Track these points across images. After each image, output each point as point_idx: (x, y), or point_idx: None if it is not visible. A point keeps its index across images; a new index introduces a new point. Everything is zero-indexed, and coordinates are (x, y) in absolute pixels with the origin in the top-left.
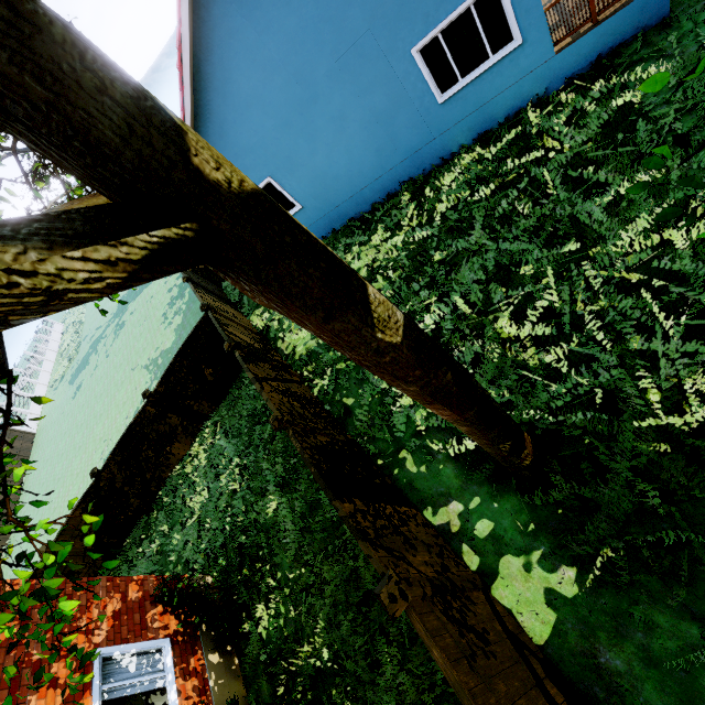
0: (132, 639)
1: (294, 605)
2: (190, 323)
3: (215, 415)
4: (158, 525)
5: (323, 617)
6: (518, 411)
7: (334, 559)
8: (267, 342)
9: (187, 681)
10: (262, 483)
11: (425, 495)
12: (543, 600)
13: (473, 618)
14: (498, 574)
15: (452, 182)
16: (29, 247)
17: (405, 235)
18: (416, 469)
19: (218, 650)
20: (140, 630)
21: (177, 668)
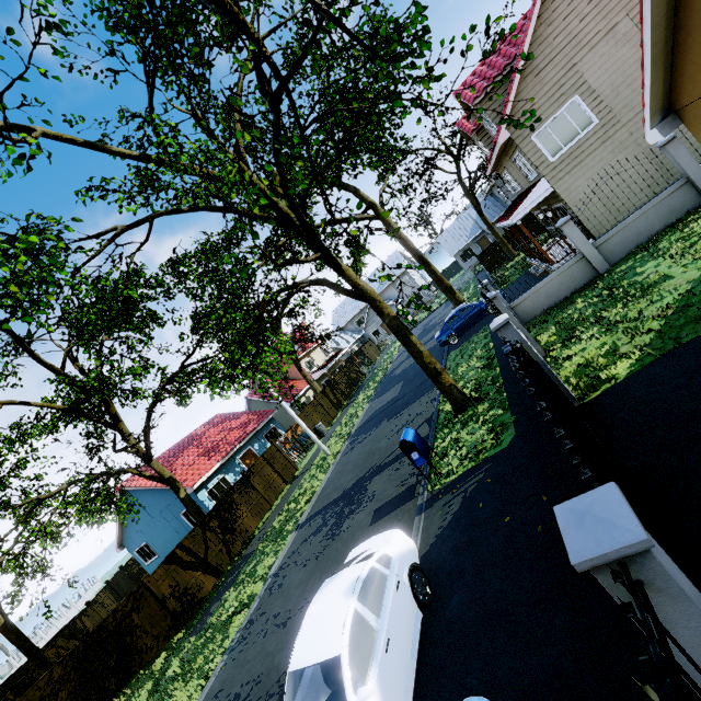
0: None
1: None
2: None
3: None
4: None
5: None
6: None
7: None
8: None
9: None
10: None
11: None
12: None
13: None
14: None
15: None
16: None
17: None
18: None
19: None
20: None
21: None
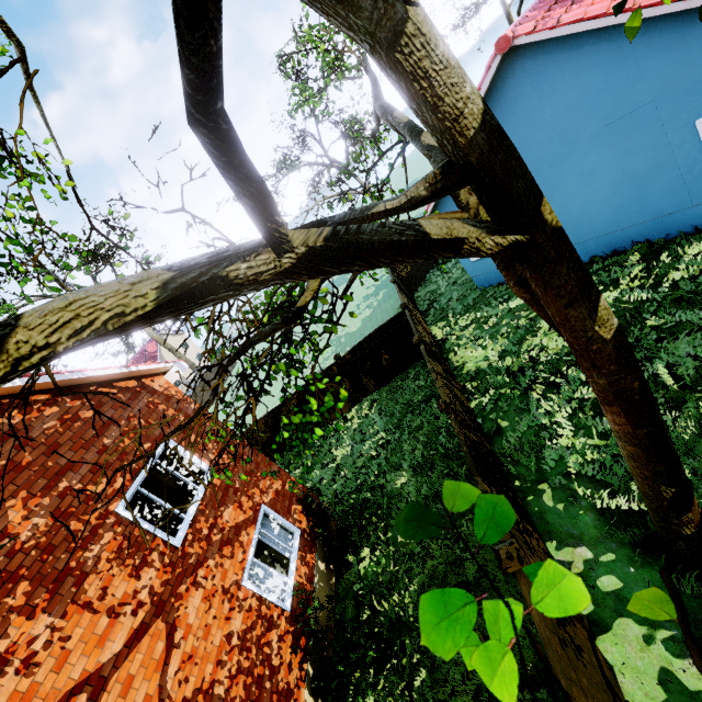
0: (281, 514)
1: (395, 562)
2: (376, 317)
3: (375, 394)
4: (304, 458)
5: (418, 581)
6: (696, 493)
7: (444, 542)
8: (440, 350)
9: (303, 565)
10: (399, 459)
11: (554, 529)
12: (656, 677)
13: (571, 632)
14: (610, 630)
15: (699, 253)
16: (482, 232)
17: (620, 293)
18: (553, 504)
19: (325, 562)
20: (286, 512)
21: (299, 552)
